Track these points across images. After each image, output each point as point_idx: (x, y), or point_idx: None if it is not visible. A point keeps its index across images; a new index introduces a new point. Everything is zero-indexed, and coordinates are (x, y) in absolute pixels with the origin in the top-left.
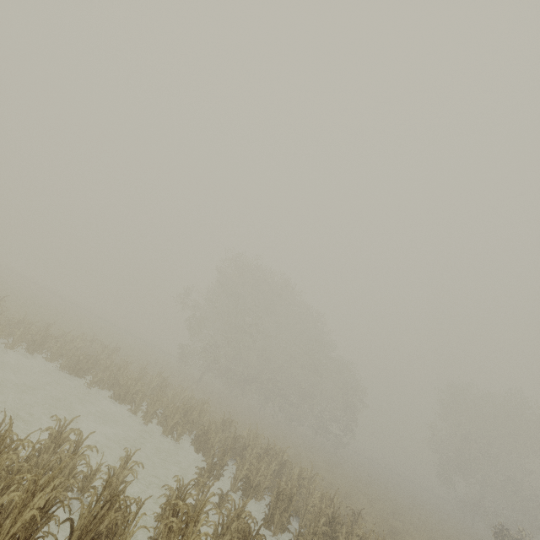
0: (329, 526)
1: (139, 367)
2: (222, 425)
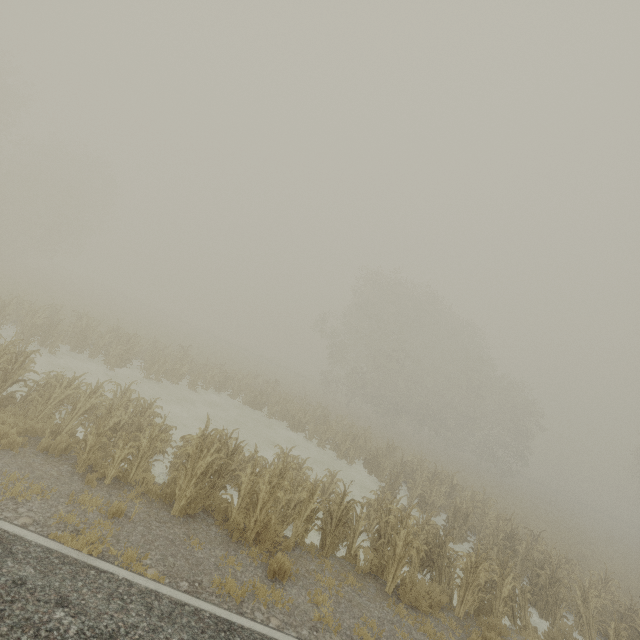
0: (508, 541)
1: (299, 398)
2: (387, 451)
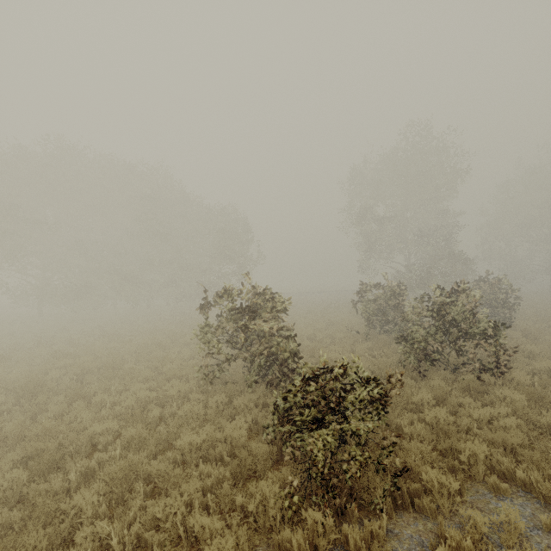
0: None
1: None
2: None
